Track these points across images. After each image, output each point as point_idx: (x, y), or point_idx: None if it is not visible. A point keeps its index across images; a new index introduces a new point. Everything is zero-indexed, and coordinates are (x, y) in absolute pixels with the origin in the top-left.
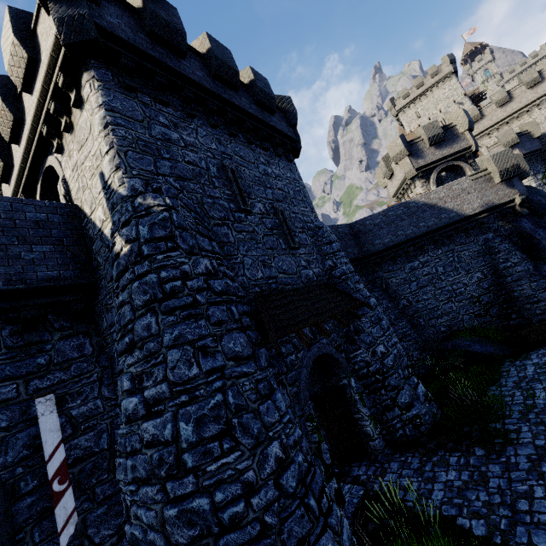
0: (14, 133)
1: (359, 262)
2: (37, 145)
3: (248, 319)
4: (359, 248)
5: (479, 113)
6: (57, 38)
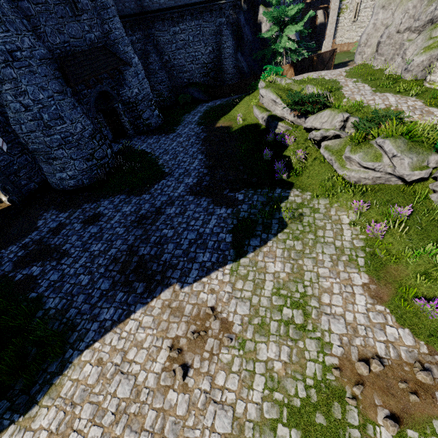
0: None
1: (138, 17)
2: None
3: (58, 73)
4: (138, 3)
5: None
6: None
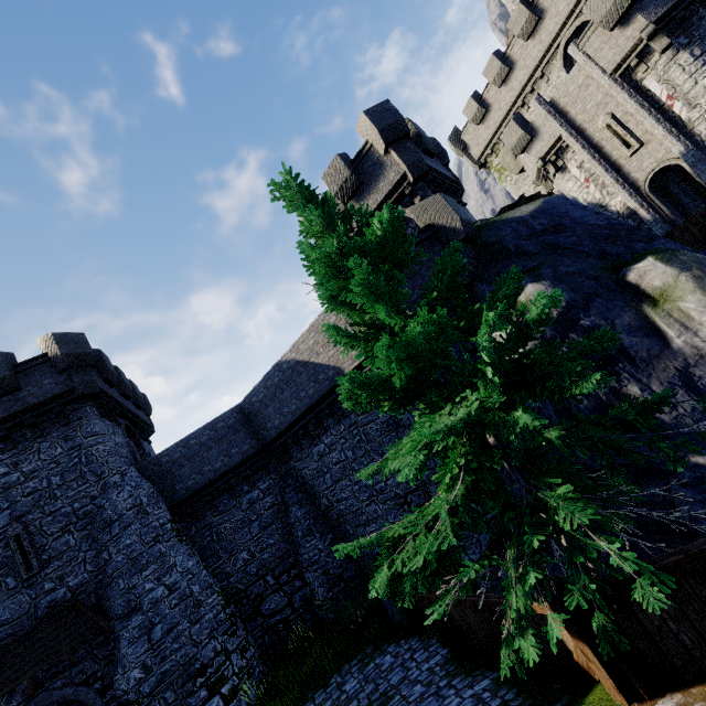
0: None
1: (255, 459)
2: None
3: None
4: (254, 438)
5: None
6: None
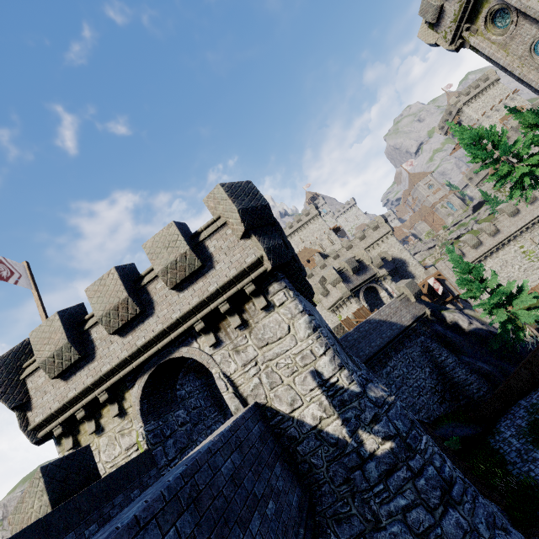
0: (125, 324)
1: None
2: (175, 338)
3: None
4: None
5: (351, 244)
6: (259, 260)
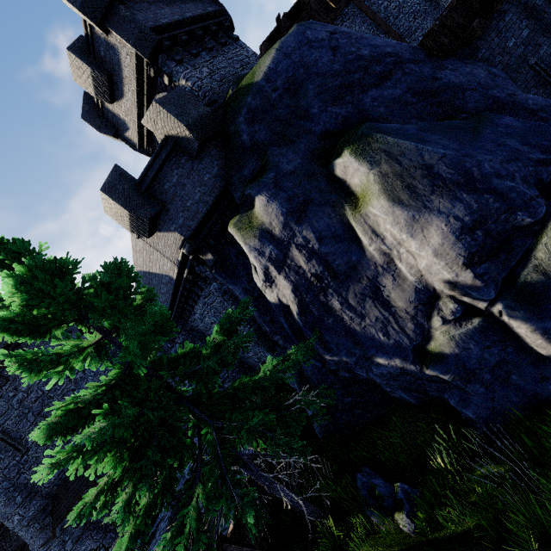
0: None
1: None
2: None
3: (47, 519)
4: None
5: None
6: None
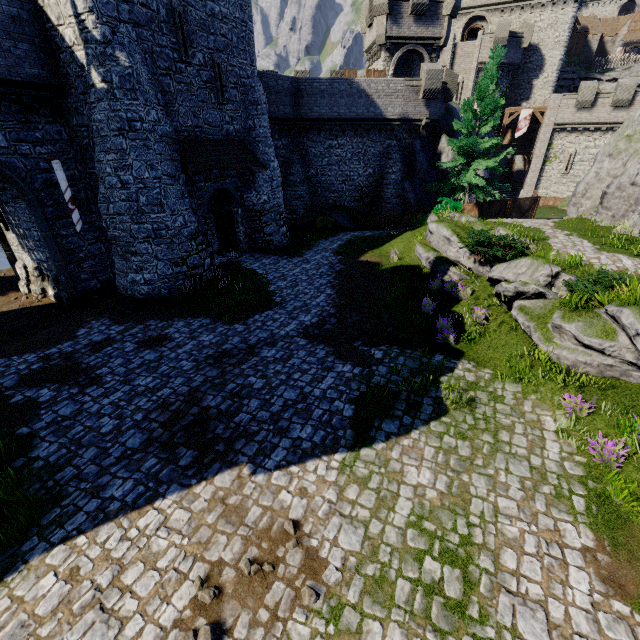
0: None
1: (290, 123)
2: None
3: (177, 155)
4: (295, 109)
5: None
6: None
